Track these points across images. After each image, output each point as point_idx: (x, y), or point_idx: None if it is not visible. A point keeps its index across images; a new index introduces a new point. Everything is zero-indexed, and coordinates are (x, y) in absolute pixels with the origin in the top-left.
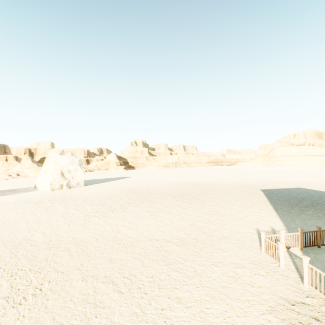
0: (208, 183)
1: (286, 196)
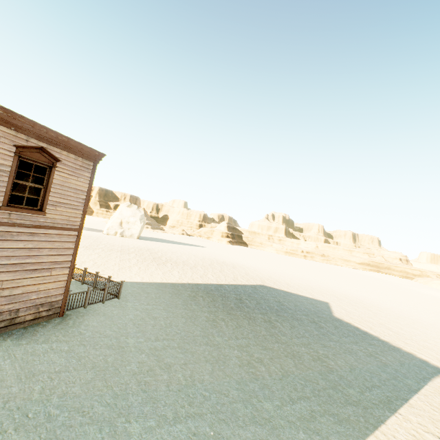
0: (243, 268)
1: (247, 291)
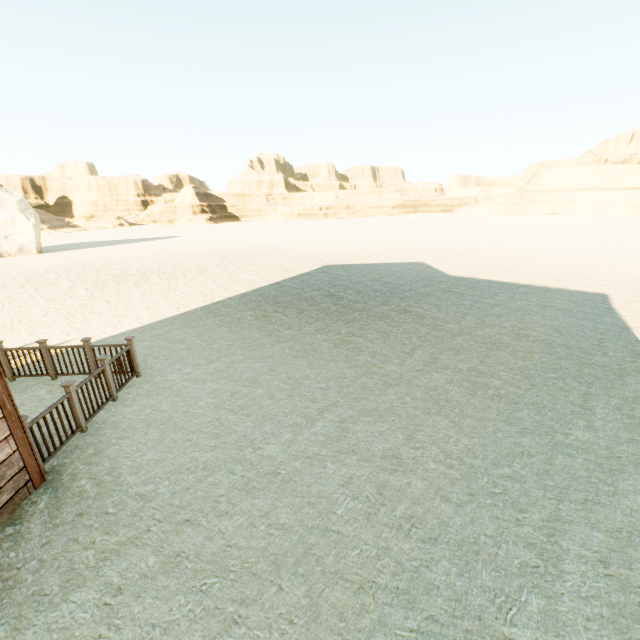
0: (273, 251)
1: (322, 280)
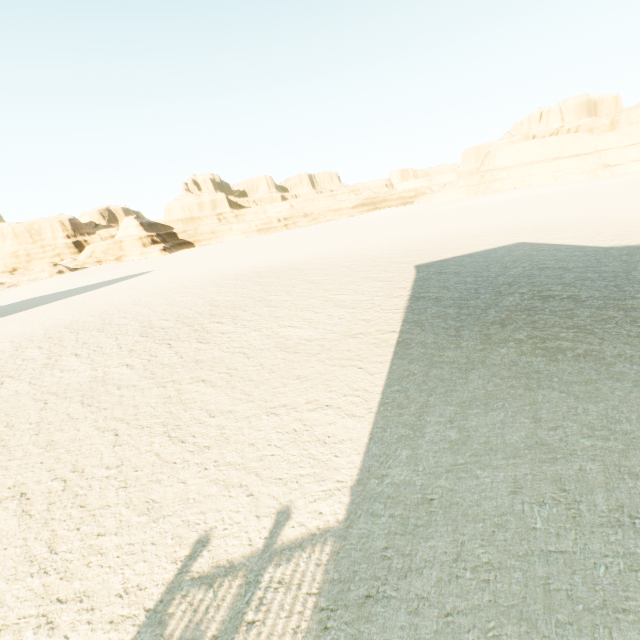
0: (306, 264)
1: (467, 282)
